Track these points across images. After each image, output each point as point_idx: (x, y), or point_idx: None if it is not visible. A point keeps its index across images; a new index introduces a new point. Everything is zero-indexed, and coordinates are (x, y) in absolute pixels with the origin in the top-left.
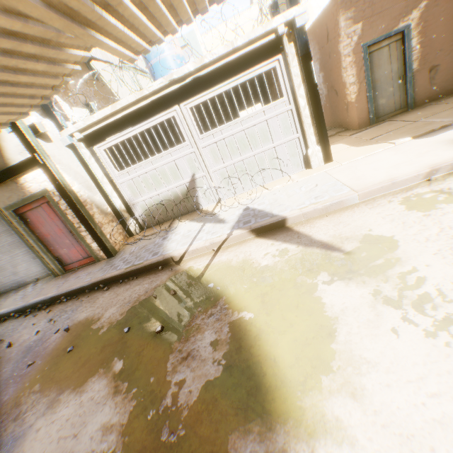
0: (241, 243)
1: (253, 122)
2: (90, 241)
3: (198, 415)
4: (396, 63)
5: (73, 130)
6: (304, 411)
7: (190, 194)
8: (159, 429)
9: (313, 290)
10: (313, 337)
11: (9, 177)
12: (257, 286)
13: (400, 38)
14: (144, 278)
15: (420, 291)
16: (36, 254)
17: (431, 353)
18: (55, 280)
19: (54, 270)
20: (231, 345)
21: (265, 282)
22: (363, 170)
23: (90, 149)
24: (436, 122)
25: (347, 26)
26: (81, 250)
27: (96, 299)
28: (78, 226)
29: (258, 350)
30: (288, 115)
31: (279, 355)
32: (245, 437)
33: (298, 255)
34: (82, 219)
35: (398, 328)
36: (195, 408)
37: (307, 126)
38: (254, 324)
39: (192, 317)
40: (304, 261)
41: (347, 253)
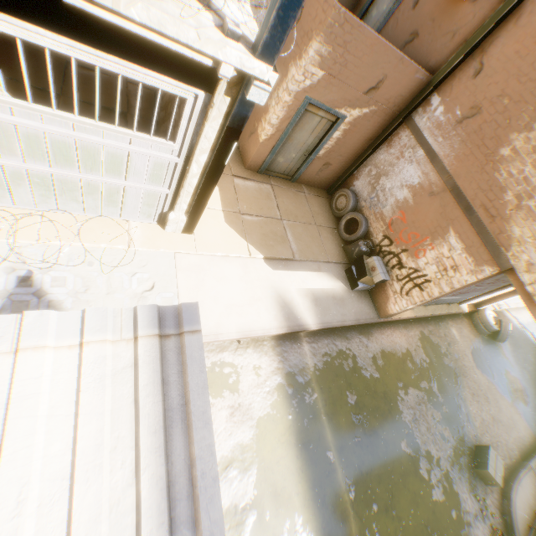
0: None
1: (101, 140)
2: None
3: None
4: (315, 138)
5: None
6: None
7: None
8: None
9: None
10: None
11: None
12: None
13: (334, 121)
14: None
15: None
16: None
17: None
18: None
19: None
20: None
21: None
22: (207, 290)
23: None
24: (287, 246)
25: (314, 61)
26: None
27: None
28: None
29: None
30: (169, 164)
31: None
32: None
33: None
34: None
35: None
36: None
37: (186, 193)
38: None
39: None
40: None
41: None
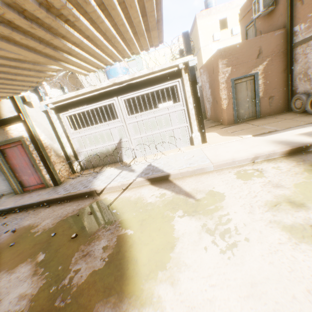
0: (140, 186)
1: (160, 113)
2: (45, 173)
3: (82, 290)
4: (250, 91)
5: (48, 102)
6: (143, 291)
7: (117, 151)
8: (55, 298)
9: (171, 220)
10: (162, 248)
11: (0, 125)
12: (141, 214)
13: (253, 78)
14: (74, 202)
15: (226, 227)
16: (6, 177)
17: (219, 262)
18: (15, 197)
19: (16, 189)
20: (114, 249)
21: (146, 212)
22: (221, 151)
23: (57, 115)
24: (267, 129)
25: (223, 67)
26: (37, 178)
27: (39, 213)
28: (39, 162)
29: (129, 254)
30: (182, 112)
31: (140, 257)
32: (105, 305)
33: (170, 198)
34: (42, 158)
35: (208, 246)
36: (81, 286)
37: (193, 120)
38: (132, 238)
39: (96, 230)
40: (172, 202)
41: (197, 200)
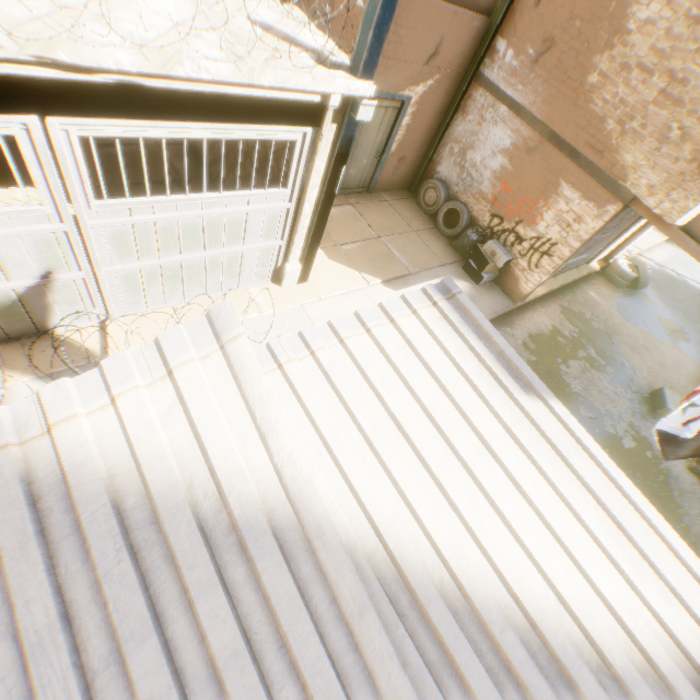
0: None
1: (225, 210)
2: None
3: None
4: (383, 134)
5: None
6: None
7: (24, 307)
8: None
9: None
10: None
11: None
12: None
13: (400, 108)
14: None
15: None
16: None
17: None
18: None
19: None
20: None
21: None
22: None
23: None
24: (398, 262)
25: None
26: None
27: None
28: None
29: None
30: (281, 213)
31: None
32: None
33: None
34: None
35: None
36: None
37: (299, 238)
38: None
39: None
40: None
41: None
